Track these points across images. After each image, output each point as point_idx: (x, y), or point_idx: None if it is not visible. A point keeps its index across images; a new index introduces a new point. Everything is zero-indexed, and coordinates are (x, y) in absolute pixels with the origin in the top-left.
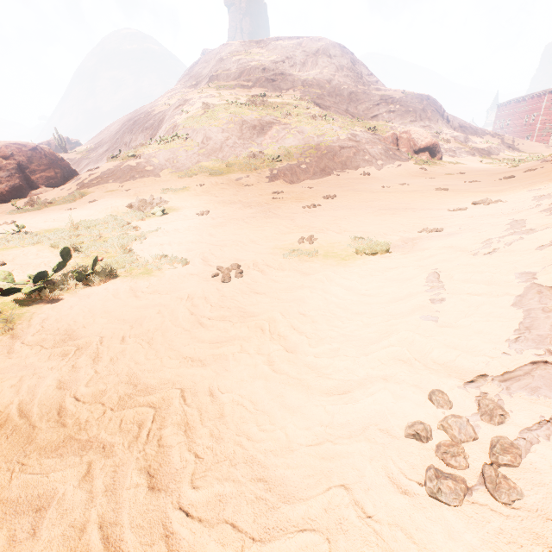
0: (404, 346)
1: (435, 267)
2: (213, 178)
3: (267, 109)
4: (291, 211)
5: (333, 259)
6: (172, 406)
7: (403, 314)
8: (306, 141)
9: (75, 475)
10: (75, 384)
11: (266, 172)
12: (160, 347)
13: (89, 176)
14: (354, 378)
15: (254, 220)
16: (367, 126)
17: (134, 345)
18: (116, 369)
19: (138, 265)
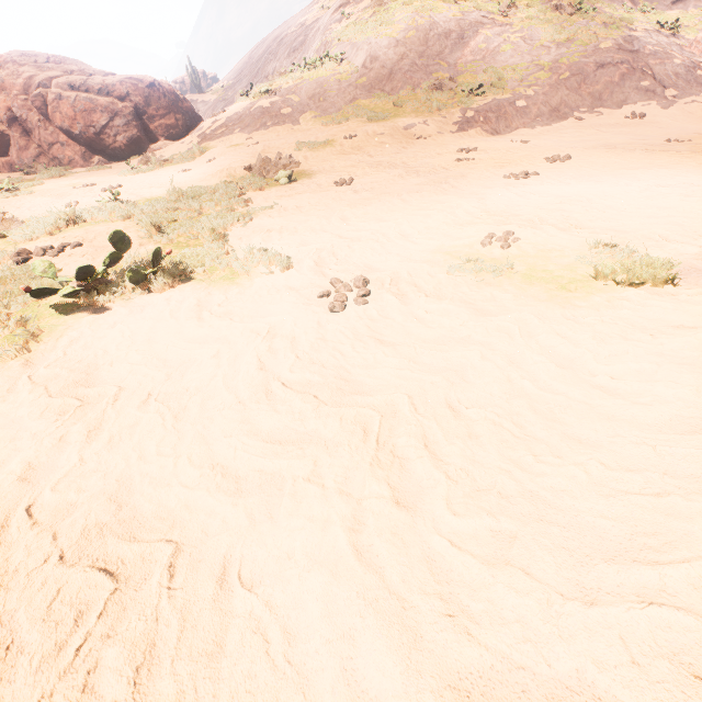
0: None
1: None
2: (370, 126)
3: None
4: (483, 184)
5: (542, 285)
6: (146, 584)
7: None
8: (534, 56)
9: None
10: (47, 475)
11: (454, 114)
12: (189, 429)
13: (212, 124)
14: (537, 666)
15: (417, 197)
16: (661, 19)
17: (152, 417)
18: (108, 461)
19: (222, 263)
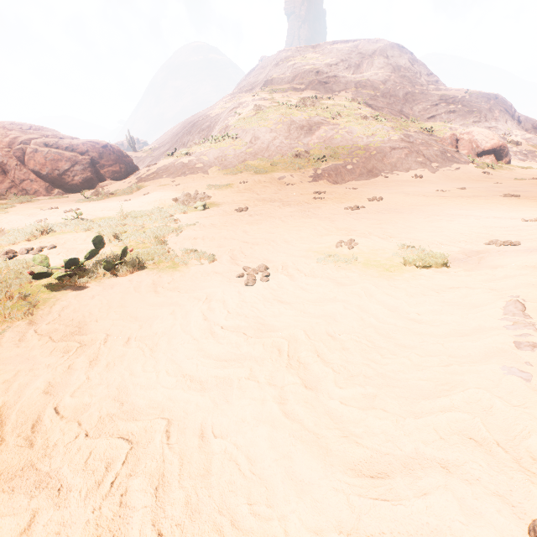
0: (477, 413)
1: (515, 294)
2: (256, 176)
3: (317, 110)
4: (332, 212)
5: (374, 268)
6: (151, 443)
7: (471, 358)
8: (354, 142)
9: (11, 529)
10: (63, 389)
11: (309, 171)
12: (162, 356)
13: (147, 171)
14: (395, 451)
15: (291, 219)
16: (423, 126)
17: (135, 350)
18: (108, 378)
19: (166, 258)
